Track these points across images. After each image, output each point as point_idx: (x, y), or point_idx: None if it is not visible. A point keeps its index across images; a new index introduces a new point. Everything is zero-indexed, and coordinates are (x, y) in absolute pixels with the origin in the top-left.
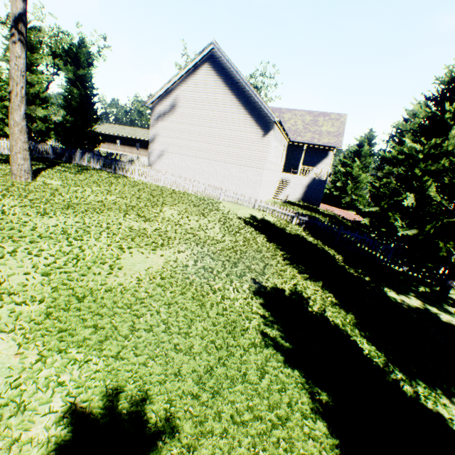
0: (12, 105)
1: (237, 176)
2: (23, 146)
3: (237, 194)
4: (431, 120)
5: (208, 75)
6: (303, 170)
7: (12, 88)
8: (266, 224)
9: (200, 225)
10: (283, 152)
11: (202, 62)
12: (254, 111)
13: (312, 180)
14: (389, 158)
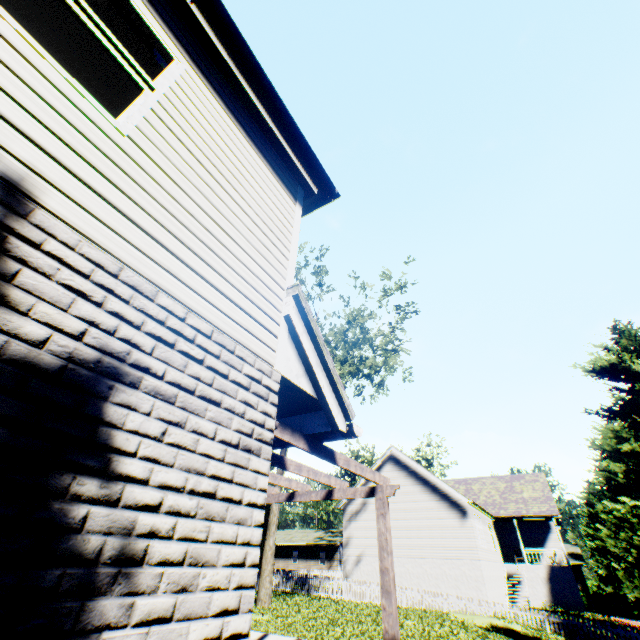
0: (269, 532)
1: (452, 574)
2: (271, 567)
3: (461, 597)
4: (611, 479)
5: (392, 470)
6: (530, 553)
7: (271, 518)
8: (513, 631)
9: (444, 629)
10: (491, 532)
11: (384, 461)
12: (444, 495)
13: (550, 568)
14: (617, 520)
